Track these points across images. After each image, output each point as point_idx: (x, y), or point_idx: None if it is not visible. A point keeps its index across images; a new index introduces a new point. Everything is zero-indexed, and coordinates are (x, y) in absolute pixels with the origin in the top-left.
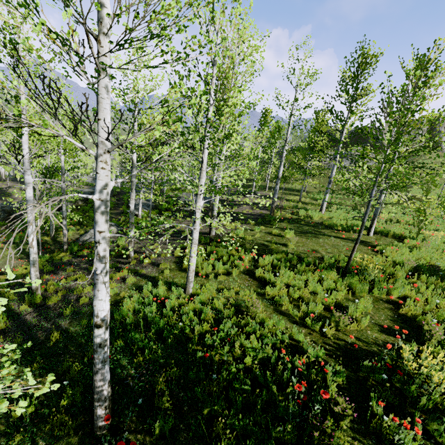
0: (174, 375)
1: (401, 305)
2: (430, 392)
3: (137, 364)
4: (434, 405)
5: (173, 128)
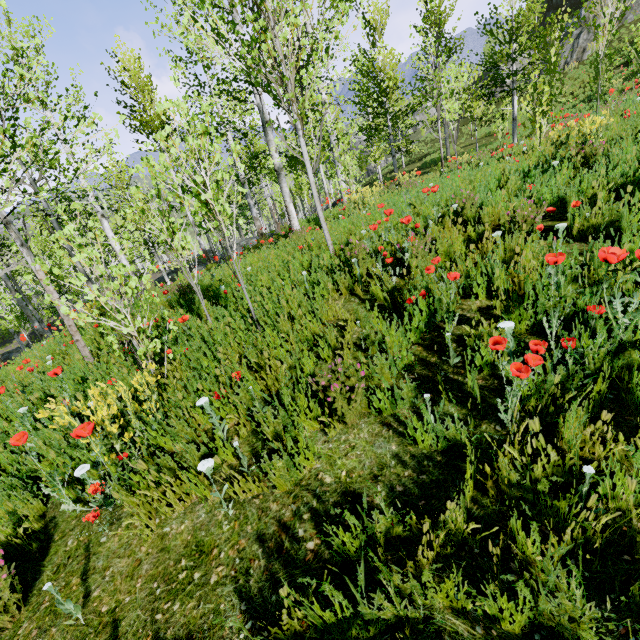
0: None
1: None
2: None
3: None
4: None
5: None
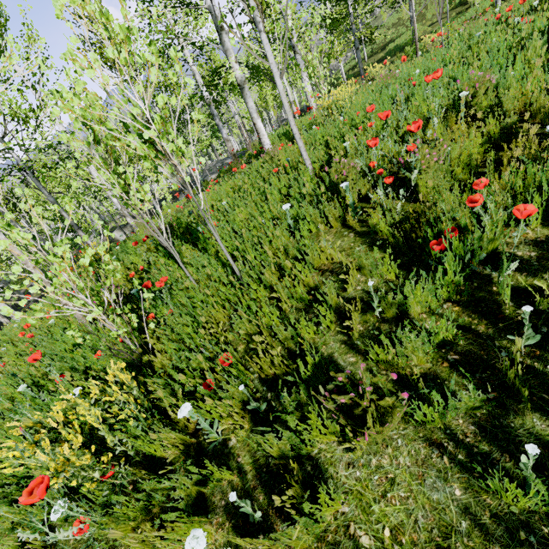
0: None
1: None
2: None
3: None
4: None
5: None
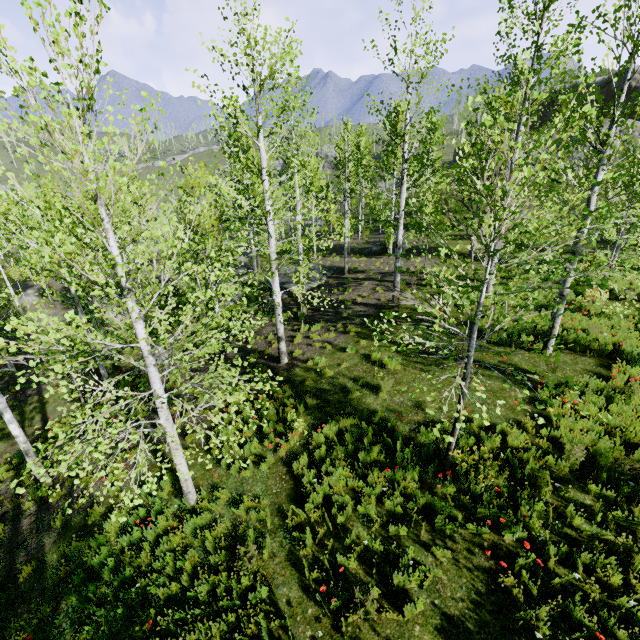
0: None
1: (513, 562)
2: None
3: None
4: None
5: None
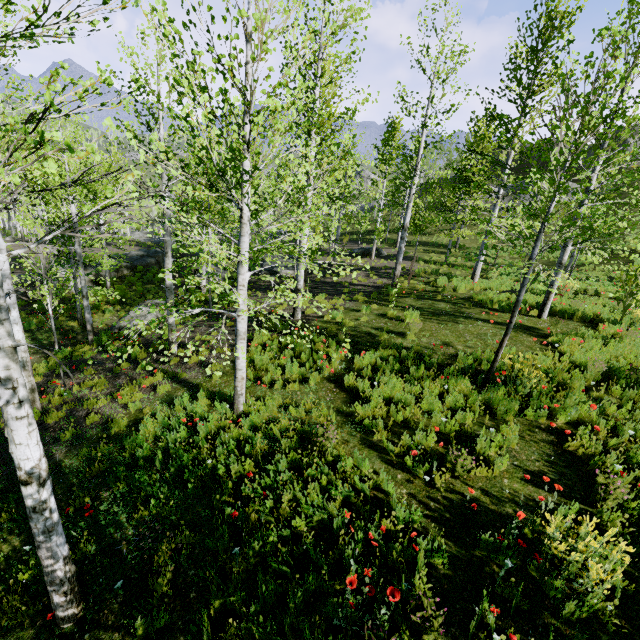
0: (188, 541)
1: (570, 436)
2: (585, 593)
3: (138, 522)
4: (591, 612)
5: (82, 156)
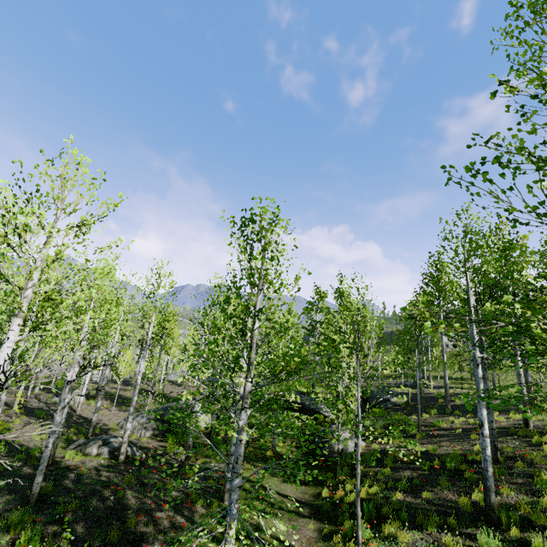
0: None
1: None
2: None
3: None
4: None
5: None
